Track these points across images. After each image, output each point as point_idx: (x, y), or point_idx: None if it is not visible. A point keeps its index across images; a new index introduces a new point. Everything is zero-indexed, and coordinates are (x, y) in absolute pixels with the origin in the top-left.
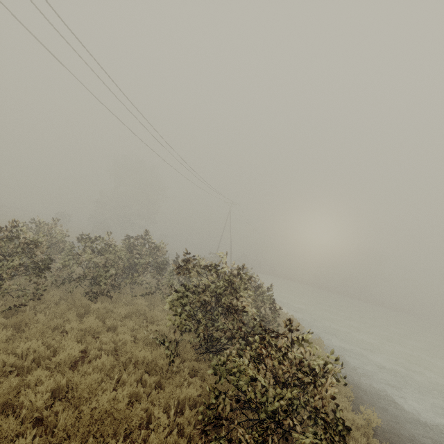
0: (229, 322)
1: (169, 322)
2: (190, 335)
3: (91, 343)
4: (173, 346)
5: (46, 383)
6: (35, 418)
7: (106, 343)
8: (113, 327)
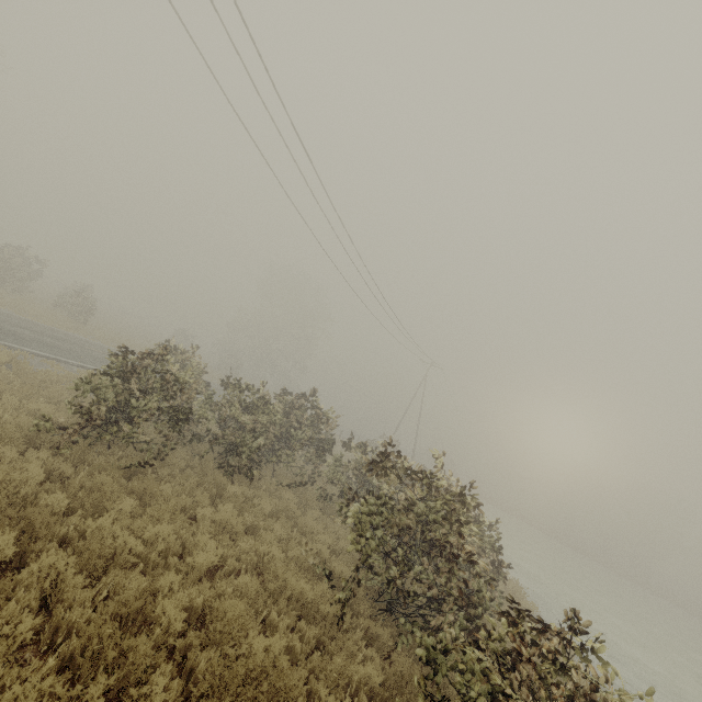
0: (445, 574)
1: (350, 549)
2: (362, 572)
3: (227, 546)
4: (349, 588)
5: (179, 594)
6: (163, 645)
7: (245, 551)
8: (252, 527)
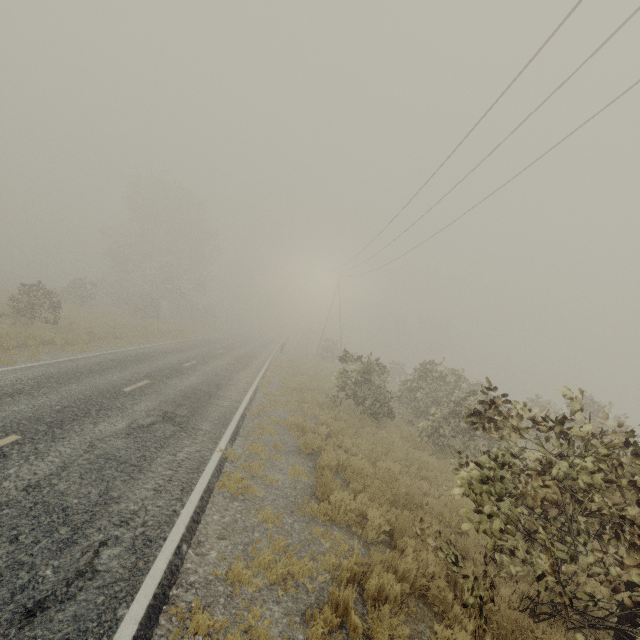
0: None
1: None
2: None
3: None
4: None
5: None
6: None
7: None
8: None
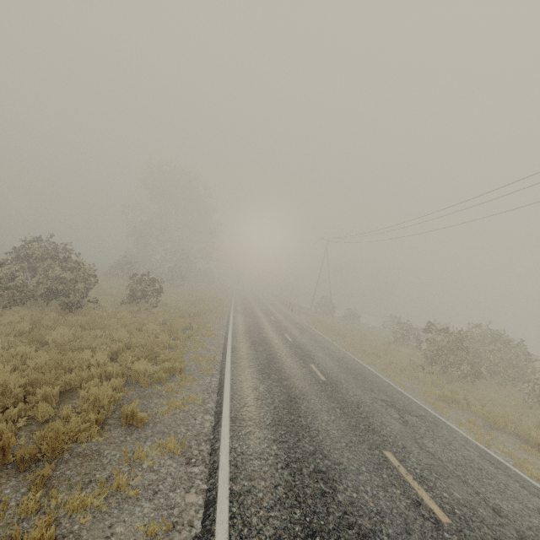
0: None
1: None
2: None
3: None
4: None
5: None
6: None
7: None
8: None
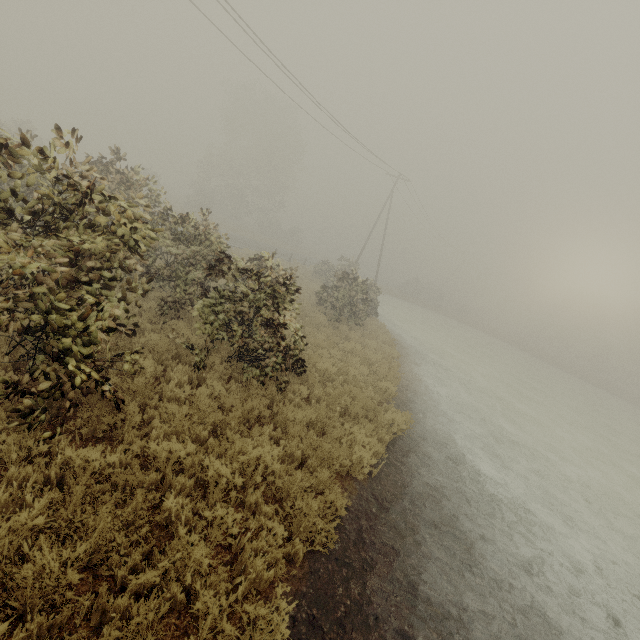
0: None
1: None
2: None
3: None
4: None
5: None
6: None
7: None
8: None
